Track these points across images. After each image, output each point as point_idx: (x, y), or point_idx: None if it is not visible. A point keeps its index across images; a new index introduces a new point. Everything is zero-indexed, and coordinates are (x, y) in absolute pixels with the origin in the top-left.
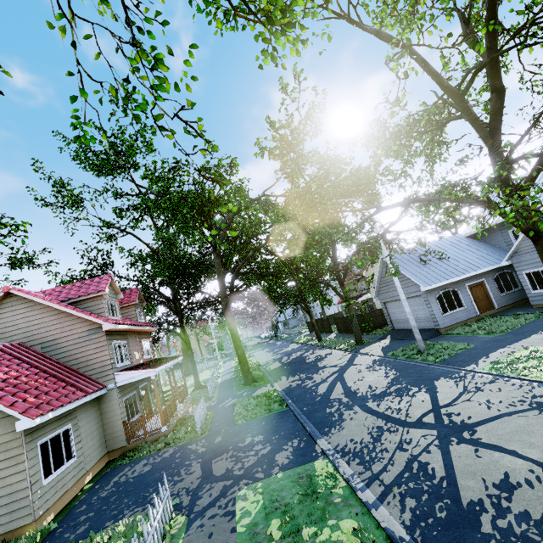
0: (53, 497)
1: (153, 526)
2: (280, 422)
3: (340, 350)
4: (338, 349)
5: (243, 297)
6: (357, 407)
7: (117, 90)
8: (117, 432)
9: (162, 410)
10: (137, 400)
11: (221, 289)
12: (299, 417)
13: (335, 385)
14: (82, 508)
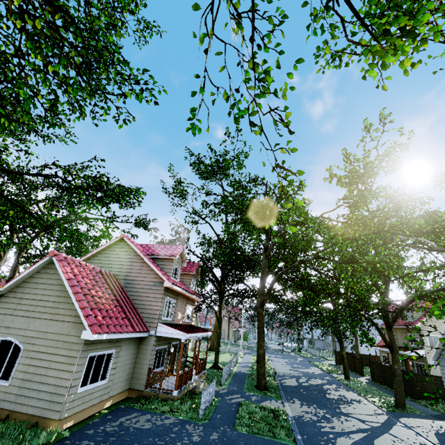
0: (79, 406)
1: None
2: None
3: (372, 403)
4: (368, 401)
5: (278, 301)
6: None
7: (228, 97)
8: (142, 374)
9: (179, 374)
10: (165, 353)
11: (261, 286)
12: None
13: None
14: (90, 431)
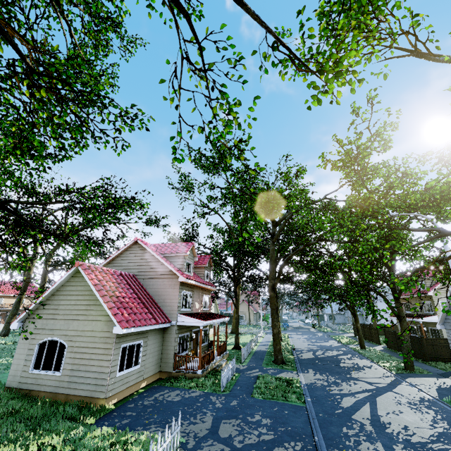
0: (120, 387)
1: (158, 450)
2: (291, 416)
3: (382, 368)
4: (380, 366)
5: (291, 282)
6: (380, 444)
7: (203, 129)
8: (169, 359)
9: (201, 356)
10: (188, 339)
11: (270, 272)
12: (312, 420)
13: (362, 405)
14: (131, 405)
